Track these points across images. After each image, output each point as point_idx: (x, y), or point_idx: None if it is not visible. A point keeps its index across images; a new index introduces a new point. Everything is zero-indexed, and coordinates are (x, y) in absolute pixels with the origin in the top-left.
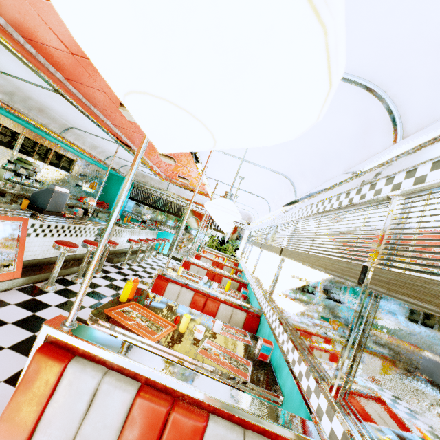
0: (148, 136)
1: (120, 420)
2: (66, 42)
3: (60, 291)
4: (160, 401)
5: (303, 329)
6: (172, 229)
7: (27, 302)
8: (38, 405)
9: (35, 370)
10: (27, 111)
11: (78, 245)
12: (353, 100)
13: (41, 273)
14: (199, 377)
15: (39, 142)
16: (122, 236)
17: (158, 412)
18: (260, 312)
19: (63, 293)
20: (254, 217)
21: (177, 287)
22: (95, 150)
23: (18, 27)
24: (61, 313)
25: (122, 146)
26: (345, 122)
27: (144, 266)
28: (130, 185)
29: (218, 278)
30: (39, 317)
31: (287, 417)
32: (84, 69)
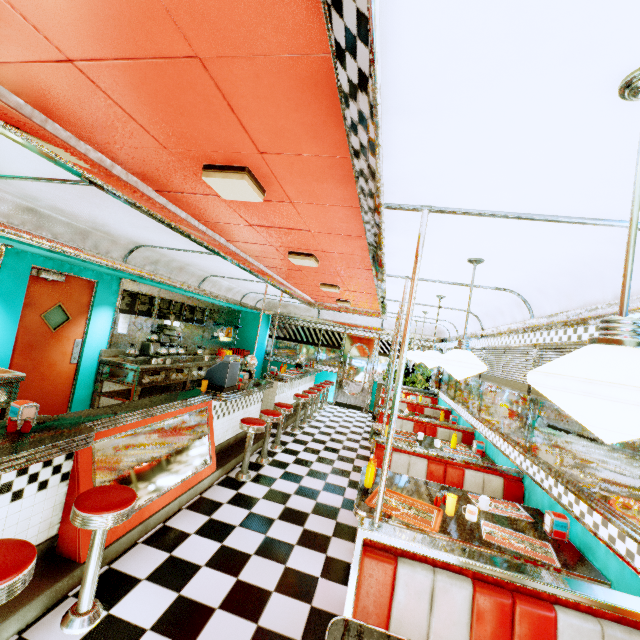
0: (600, 437)
1: (466, 616)
2: (249, 219)
3: (255, 479)
4: (500, 595)
5: (610, 496)
6: (332, 366)
7: (235, 499)
8: (383, 607)
9: (369, 574)
10: (169, 274)
11: (263, 421)
12: (618, 234)
13: (230, 460)
14: (524, 567)
15: (173, 300)
16: (284, 392)
17: (502, 605)
18: (520, 474)
19: (260, 481)
20: (448, 331)
21: (405, 457)
22: (231, 292)
23: (199, 215)
24: (273, 506)
25: (273, 286)
26: (607, 249)
27: (317, 425)
28: (268, 320)
29: (431, 429)
30: (258, 515)
31: (639, 603)
32: (257, 233)
